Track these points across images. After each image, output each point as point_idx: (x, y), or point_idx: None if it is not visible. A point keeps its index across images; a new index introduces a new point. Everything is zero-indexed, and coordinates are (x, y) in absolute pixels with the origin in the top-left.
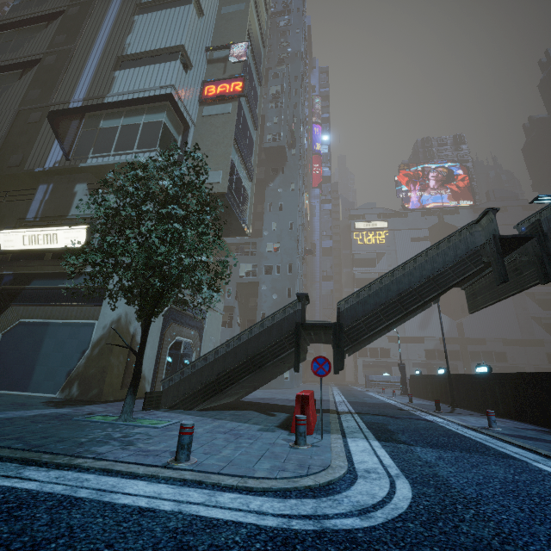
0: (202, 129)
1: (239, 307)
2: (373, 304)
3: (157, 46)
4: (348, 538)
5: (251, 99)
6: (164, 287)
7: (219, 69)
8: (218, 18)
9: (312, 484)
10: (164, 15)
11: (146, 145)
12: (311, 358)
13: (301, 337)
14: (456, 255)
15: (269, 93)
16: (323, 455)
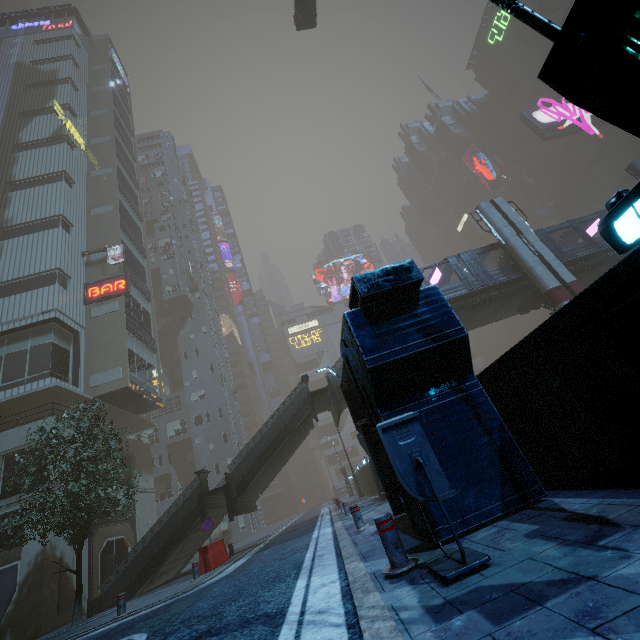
0: (93, 330)
1: (177, 470)
2: (252, 458)
3: (30, 271)
4: (184, 596)
5: (138, 280)
6: (89, 516)
7: (99, 269)
8: (88, 220)
9: (186, 590)
10: (33, 240)
11: (38, 369)
12: (277, 490)
13: (207, 502)
14: (296, 406)
15: (159, 246)
16: (205, 577)
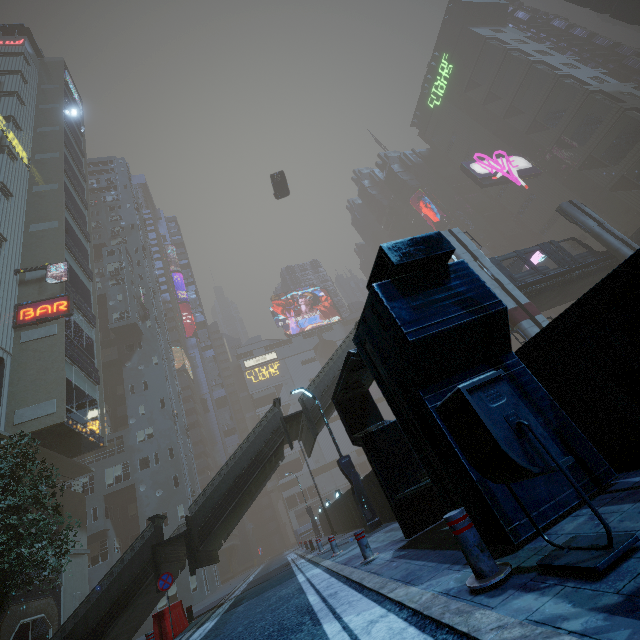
0: (23, 357)
1: (115, 526)
2: (217, 496)
3: None
4: None
5: (82, 303)
6: (5, 585)
7: (35, 289)
8: (26, 236)
9: None
10: None
11: None
12: (232, 541)
13: (162, 555)
14: (268, 434)
15: (107, 270)
16: None
